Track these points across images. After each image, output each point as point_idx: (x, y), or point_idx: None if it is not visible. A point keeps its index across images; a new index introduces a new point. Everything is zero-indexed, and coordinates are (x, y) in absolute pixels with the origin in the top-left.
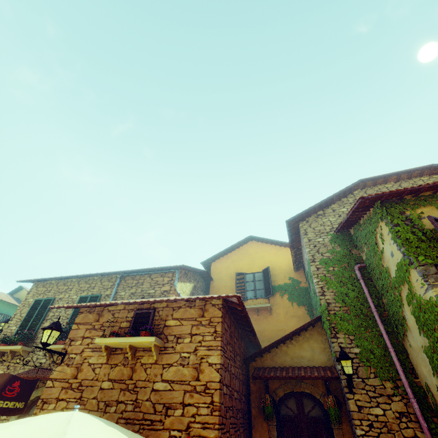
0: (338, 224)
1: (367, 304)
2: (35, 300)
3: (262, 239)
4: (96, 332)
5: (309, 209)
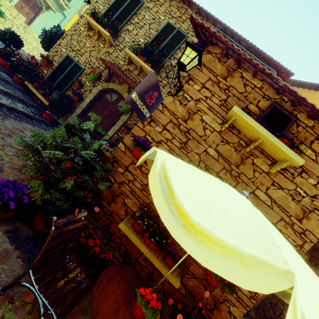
0: None
1: None
2: None
3: None
4: (218, 90)
5: None
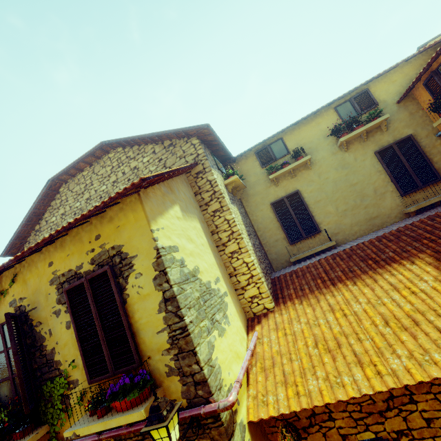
0: None
1: None
2: None
3: None
4: None
5: (15, 235)
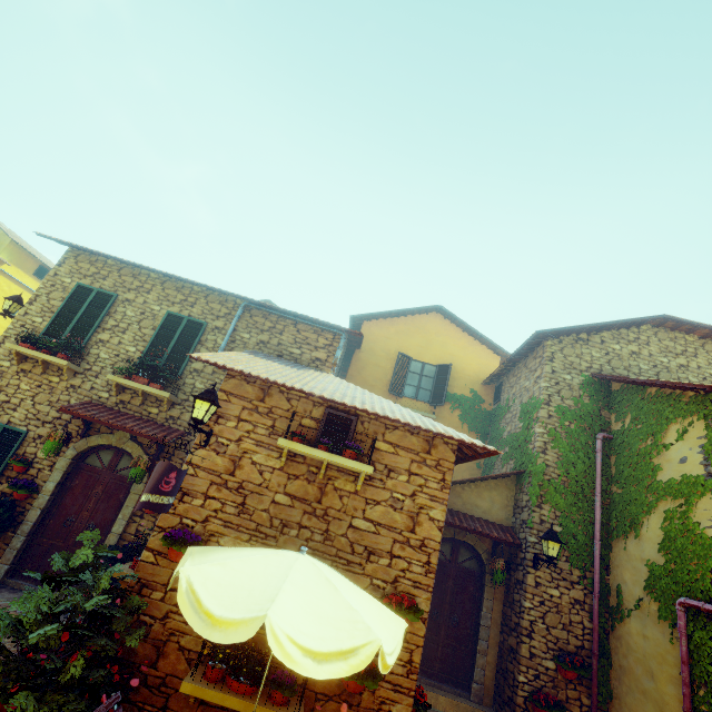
0: (600, 366)
1: (593, 484)
2: (78, 284)
3: (456, 318)
4: (260, 417)
5: (577, 327)
